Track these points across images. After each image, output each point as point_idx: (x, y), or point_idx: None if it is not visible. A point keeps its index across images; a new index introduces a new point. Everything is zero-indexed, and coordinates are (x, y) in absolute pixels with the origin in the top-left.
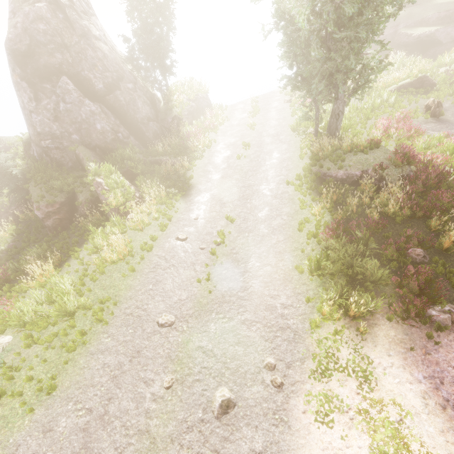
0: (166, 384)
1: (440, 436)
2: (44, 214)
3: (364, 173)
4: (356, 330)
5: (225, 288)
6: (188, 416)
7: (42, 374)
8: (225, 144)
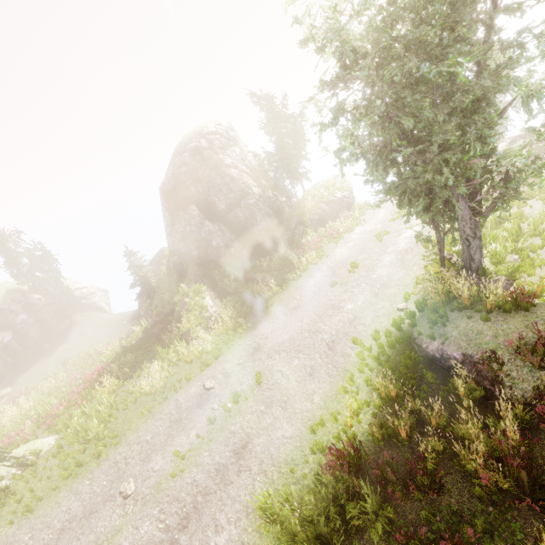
0: None
1: None
2: (153, 322)
3: (467, 358)
4: None
5: (190, 478)
6: None
7: (41, 489)
8: (336, 260)
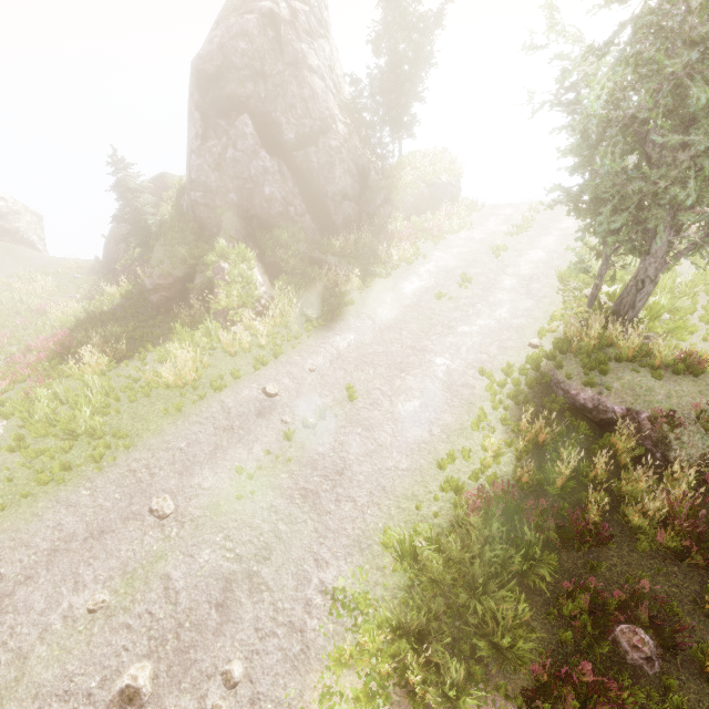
0: (90, 604)
1: None
2: (153, 285)
3: (630, 414)
4: None
5: (266, 503)
6: (79, 674)
7: None
8: (438, 266)
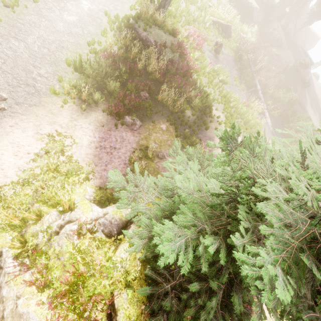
0: None
1: (85, 155)
2: None
3: (155, 43)
4: (80, 107)
5: None
6: None
7: None
8: None
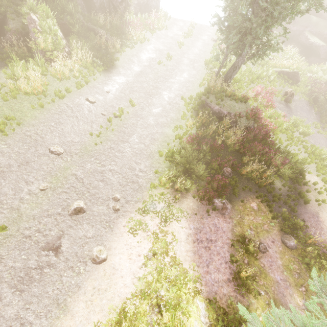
0: (41, 187)
1: (185, 252)
2: None
3: (228, 114)
4: (174, 196)
5: (108, 146)
6: (50, 209)
7: None
8: (155, 47)
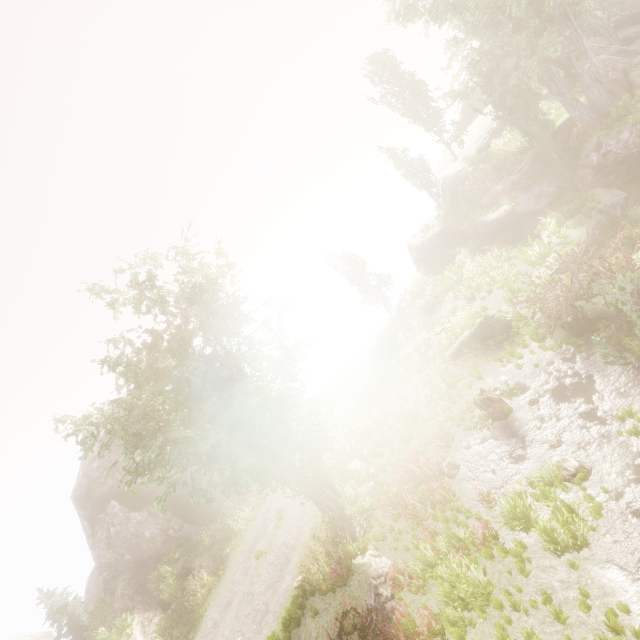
0: None
1: None
2: None
3: None
4: None
5: None
6: None
7: None
8: (272, 506)
